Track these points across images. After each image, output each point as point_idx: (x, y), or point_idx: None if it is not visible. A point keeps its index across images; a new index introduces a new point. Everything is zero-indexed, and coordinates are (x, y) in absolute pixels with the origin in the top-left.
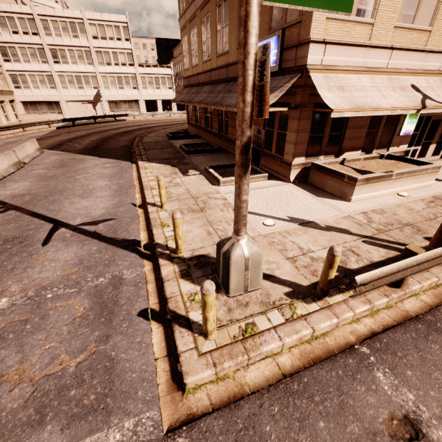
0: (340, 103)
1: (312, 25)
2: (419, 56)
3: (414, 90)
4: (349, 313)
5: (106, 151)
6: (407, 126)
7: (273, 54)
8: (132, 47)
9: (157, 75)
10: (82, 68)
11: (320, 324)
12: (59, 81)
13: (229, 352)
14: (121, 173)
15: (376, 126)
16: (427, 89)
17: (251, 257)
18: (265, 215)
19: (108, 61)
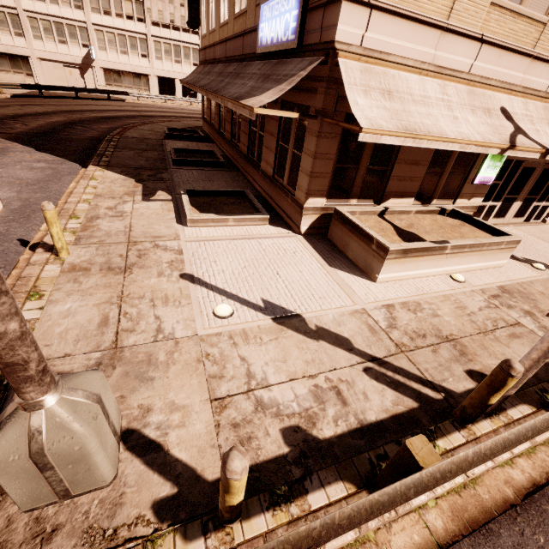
0: (379, 119)
1: None
2: (521, 62)
3: (503, 116)
4: None
5: (56, 142)
6: (486, 171)
7: (293, 17)
8: None
9: (177, 42)
10: (66, 12)
11: None
12: (30, 26)
13: None
14: (48, 181)
15: (442, 165)
16: (524, 118)
17: (50, 448)
18: (228, 292)
19: (106, 9)
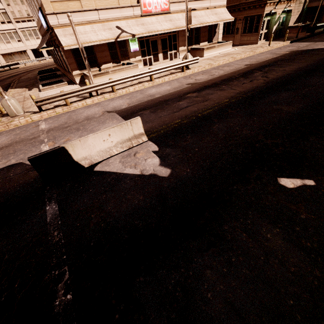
0: (69, 42)
1: (44, 6)
2: (116, 10)
3: (117, 29)
4: (45, 113)
5: None
6: (132, 47)
7: (43, 19)
8: (4, 7)
9: (33, 28)
10: None
11: (33, 116)
12: None
13: (2, 125)
14: None
15: (115, 49)
16: (126, 27)
17: (9, 102)
18: None
19: None
